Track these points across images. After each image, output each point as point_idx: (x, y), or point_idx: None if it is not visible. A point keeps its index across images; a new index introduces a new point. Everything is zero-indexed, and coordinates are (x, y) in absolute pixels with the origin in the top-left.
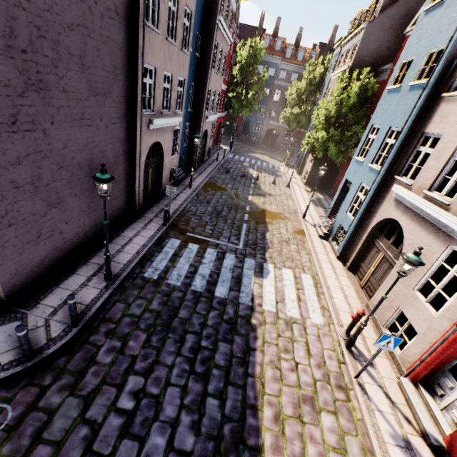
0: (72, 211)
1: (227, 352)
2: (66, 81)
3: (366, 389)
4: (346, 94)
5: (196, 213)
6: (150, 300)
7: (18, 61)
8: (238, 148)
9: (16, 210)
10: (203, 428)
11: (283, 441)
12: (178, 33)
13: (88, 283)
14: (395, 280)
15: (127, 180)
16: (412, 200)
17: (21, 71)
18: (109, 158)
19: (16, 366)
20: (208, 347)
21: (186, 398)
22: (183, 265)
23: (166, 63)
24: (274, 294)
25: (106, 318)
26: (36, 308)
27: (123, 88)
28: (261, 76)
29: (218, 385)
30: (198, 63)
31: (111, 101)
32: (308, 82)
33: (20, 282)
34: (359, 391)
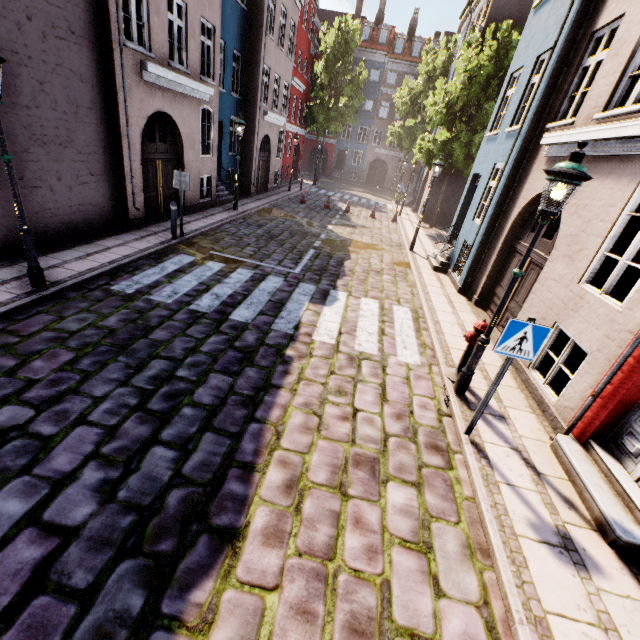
0: None
1: (223, 387)
2: None
3: (487, 452)
4: (476, 63)
5: (236, 234)
6: (105, 315)
7: None
8: (327, 184)
9: None
10: (124, 492)
11: (293, 524)
12: None
13: None
14: (537, 231)
15: (107, 160)
16: (574, 137)
17: None
18: (59, 102)
19: None
20: (189, 378)
21: (109, 445)
22: (188, 282)
23: None
24: (338, 324)
25: (8, 331)
26: None
27: None
28: (357, 74)
29: (186, 430)
30: (244, 22)
31: None
32: (427, 79)
33: None
34: (472, 453)
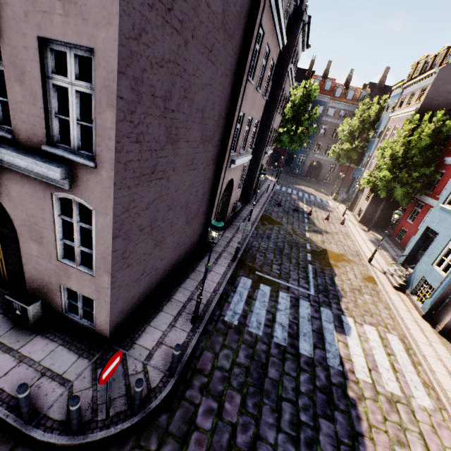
0: (167, 247)
1: (331, 434)
2: (189, 133)
3: None
4: (417, 136)
5: (259, 249)
6: (236, 350)
7: (167, 119)
8: (282, 179)
9: (135, 251)
10: None
11: None
12: (263, 83)
13: (175, 324)
14: None
15: (205, 215)
16: None
17: (167, 128)
18: (199, 197)
19: (124, 420)
20: (309, 423)
21: None
22: (260, 310)
23: (251, 108)
24: (364, 358)
25: (198, 369)
26: (132, 348)
27: (220, 134)
28: (312, 114)
29: None
30: (265, 105)
31: (211, 145)
32: (361, 120)
33: (121, 319)
34: None
